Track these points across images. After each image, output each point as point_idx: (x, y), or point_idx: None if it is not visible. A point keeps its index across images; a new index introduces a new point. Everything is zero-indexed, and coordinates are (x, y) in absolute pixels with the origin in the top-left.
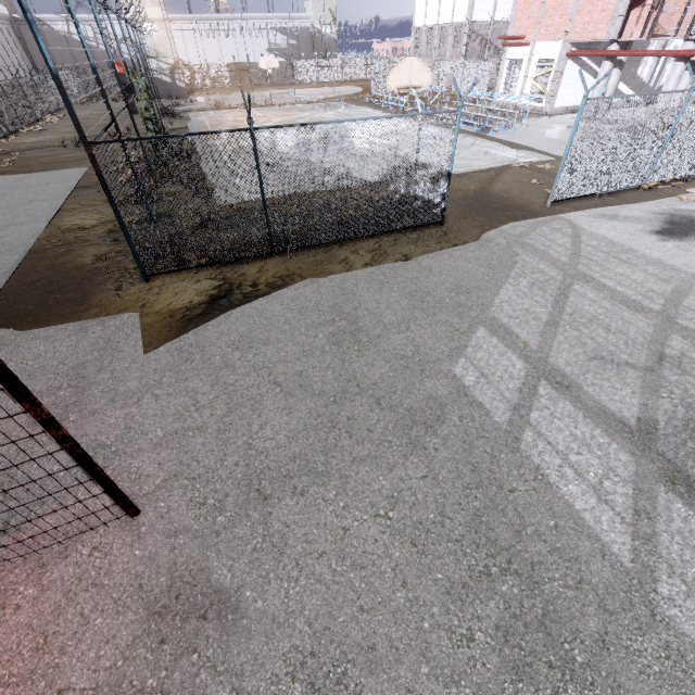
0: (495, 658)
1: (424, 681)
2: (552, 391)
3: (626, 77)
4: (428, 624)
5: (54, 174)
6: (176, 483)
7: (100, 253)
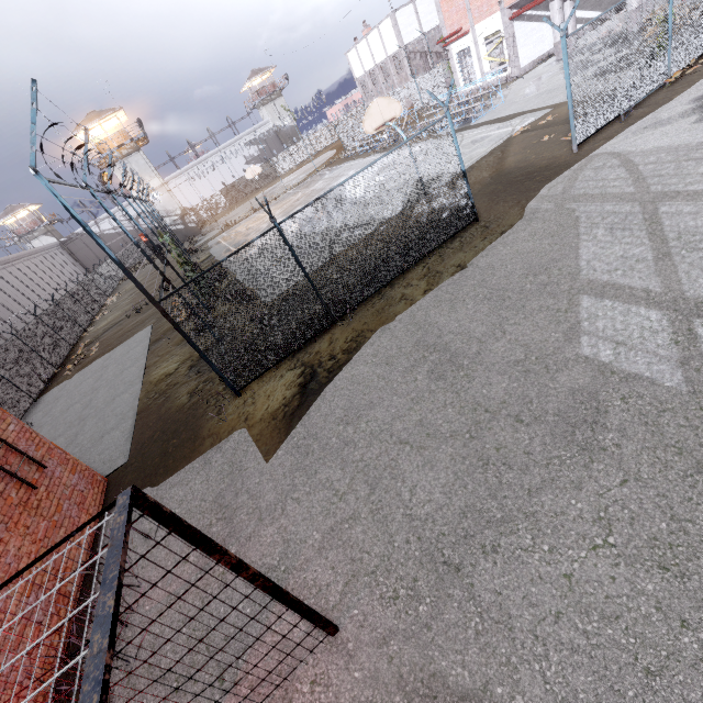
0: None
1: None
2: None
3: (579, 4)
4: None
5: (130, 341)
6: (358, 584)
7: (191, 389)
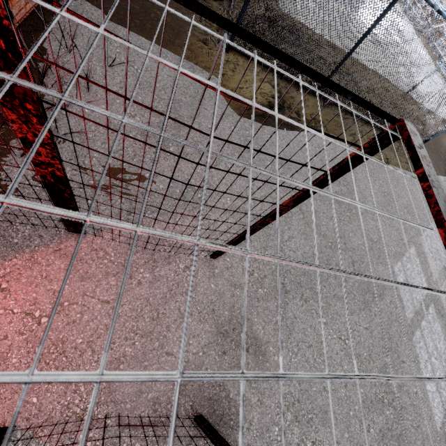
0: (376, 445)
1: (345, 441)
2: (435, 313)
3: None
4: (352, 413)
5: None
6: None
7: None
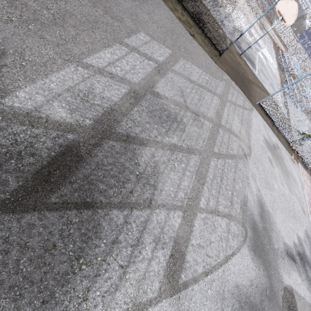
0: None
1: None
2: (153, 66)
3: None
4: None
5: None
6: None
7: None
